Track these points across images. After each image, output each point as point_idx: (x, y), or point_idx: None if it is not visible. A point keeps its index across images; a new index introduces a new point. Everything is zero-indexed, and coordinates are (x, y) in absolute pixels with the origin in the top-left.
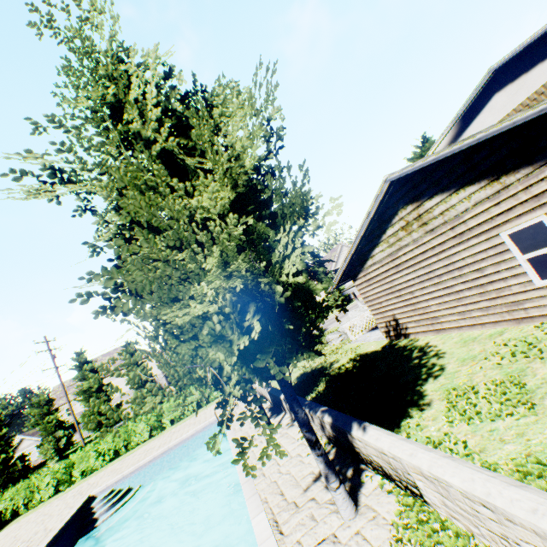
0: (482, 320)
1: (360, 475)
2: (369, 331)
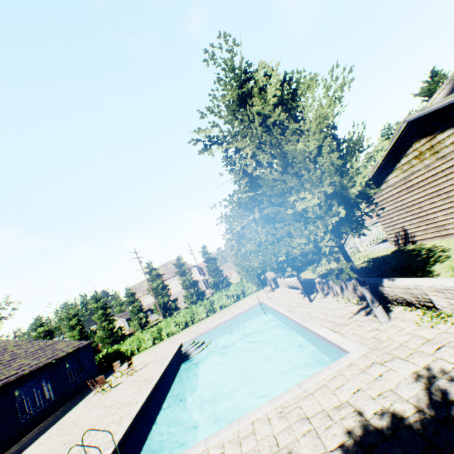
0: None
1: (388, 308)
2: (377, 244)
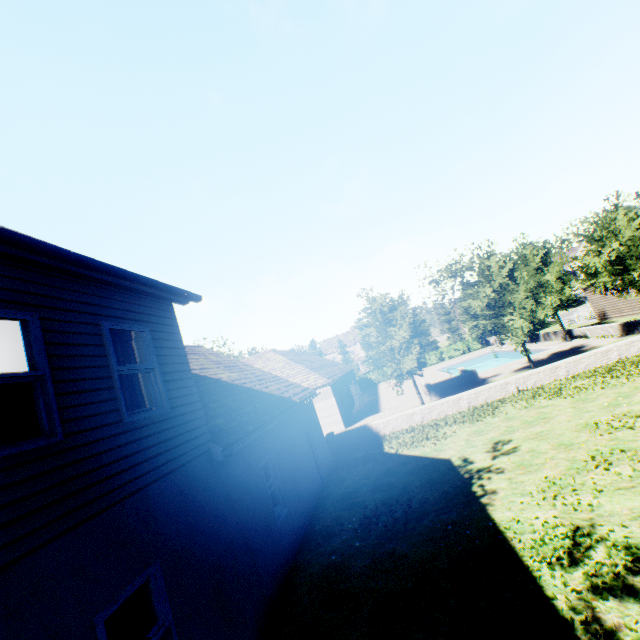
0: (637, 312)
1: (572, 339)
2: (590, 319)
